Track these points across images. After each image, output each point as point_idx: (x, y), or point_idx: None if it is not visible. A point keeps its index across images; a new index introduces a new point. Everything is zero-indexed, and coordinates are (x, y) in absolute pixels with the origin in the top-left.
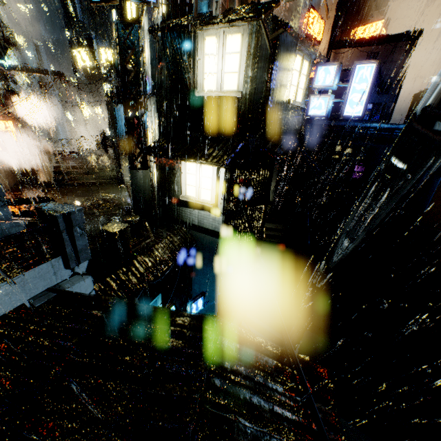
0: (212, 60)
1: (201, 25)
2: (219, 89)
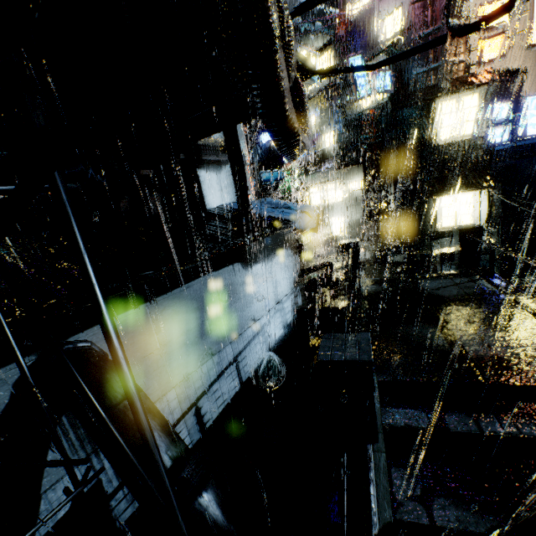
0: (450, 117)
1: (448, 95)
2: (460, 136)
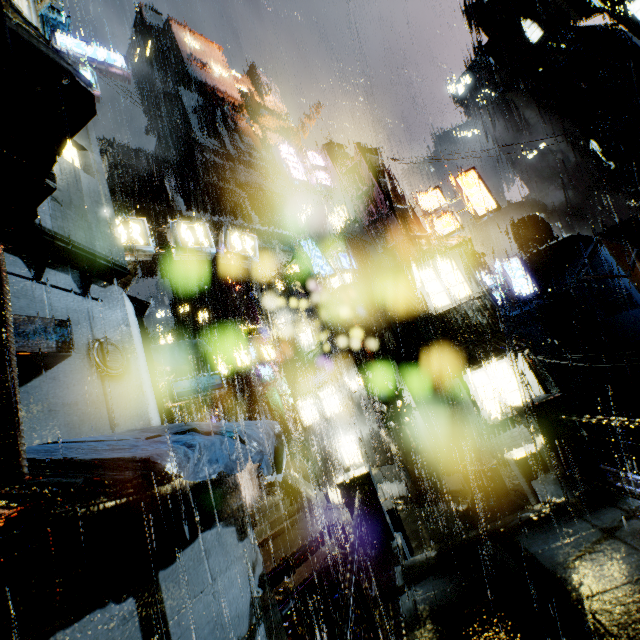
0: (433, 284)
1: (420, 262)
2: (454, 300)
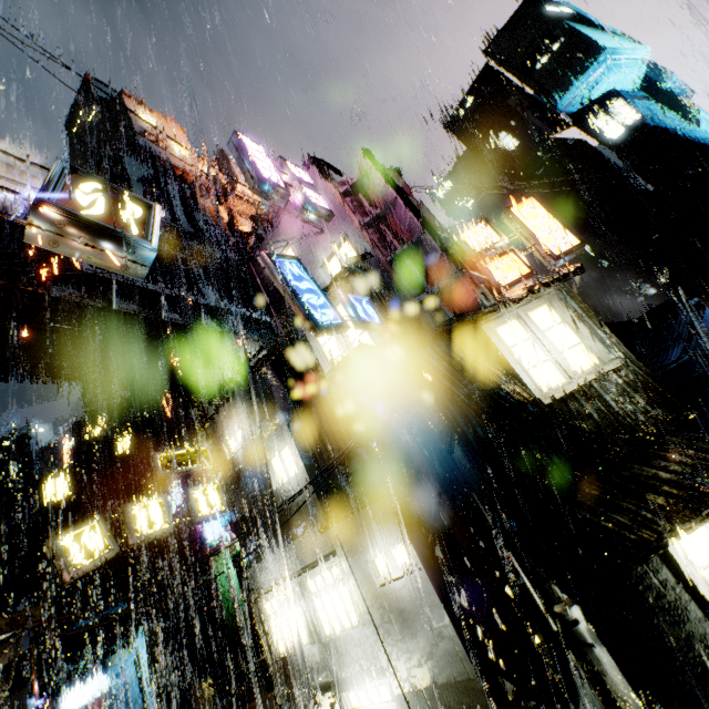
0: (527, 348)
1: (502, 307)
2: (573, 376)
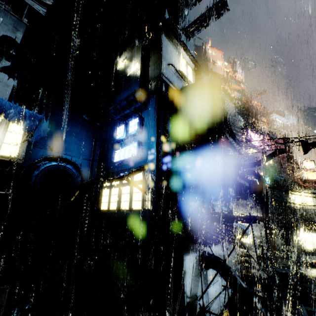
0: (299, 198)
1: (296, 190)
2: (305, 206)
